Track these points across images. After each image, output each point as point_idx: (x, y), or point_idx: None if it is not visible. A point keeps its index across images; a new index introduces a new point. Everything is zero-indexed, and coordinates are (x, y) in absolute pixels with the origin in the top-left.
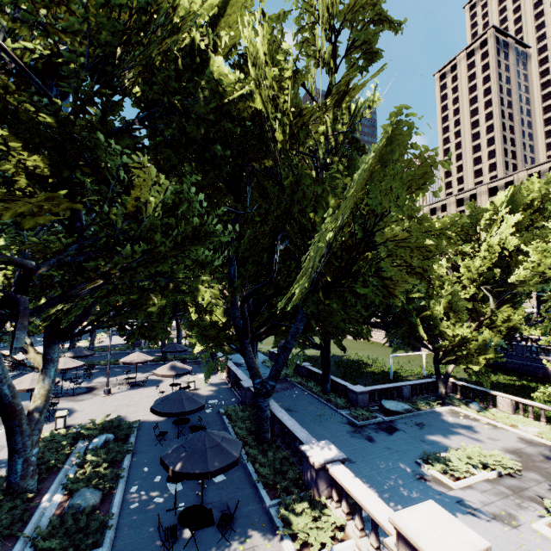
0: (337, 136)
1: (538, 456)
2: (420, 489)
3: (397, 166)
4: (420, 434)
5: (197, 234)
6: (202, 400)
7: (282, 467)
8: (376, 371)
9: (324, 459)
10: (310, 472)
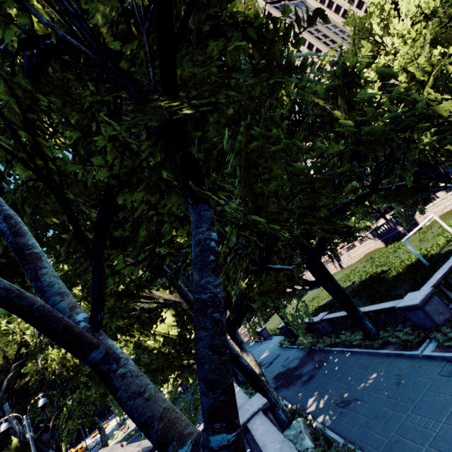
0: None
1: None
2: None
3: None
4: None
5: None
6: None
7: None
8: (401, 270)
9: None
10: None
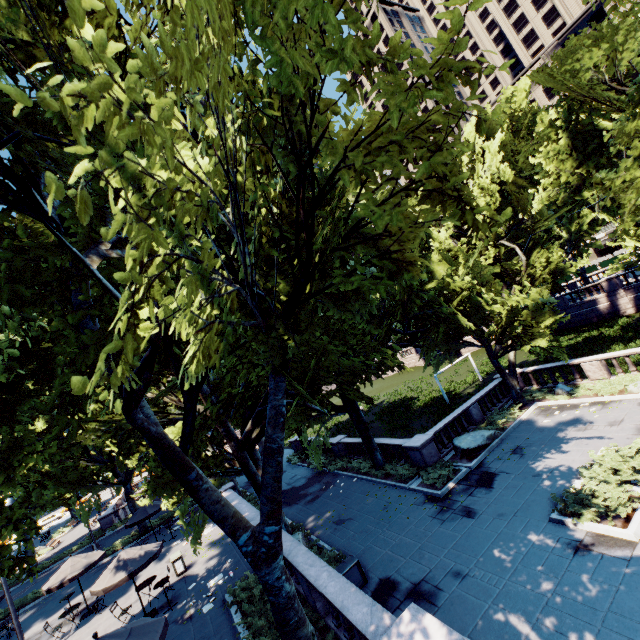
0: None
1: None
2: (591, 574)
3: None
4: (526, 465)
5: None
6: (154, 634)
7: None
8: (427, 402)
9: None
10: None
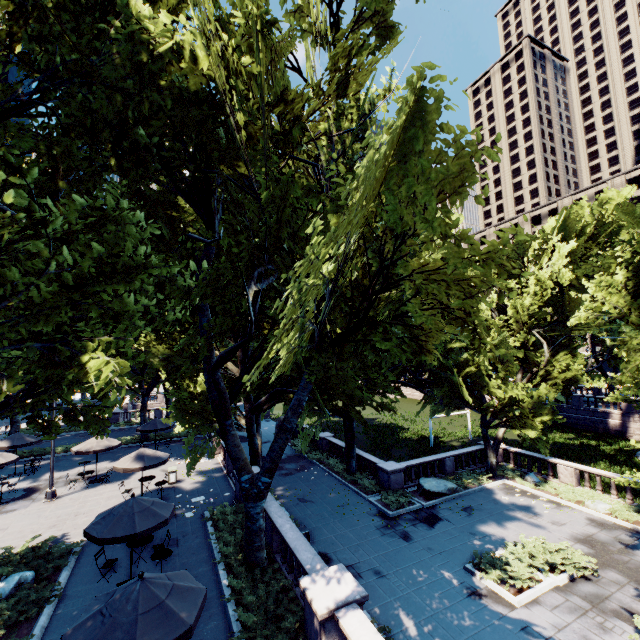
0: (344, 137)
1: (614, 545)
2: (472, 612)
3: (420, 161)
4: (469, 523)
5: (115, 270)
6: (167, 511)
7: (278, 609)
8: (414, 437)
9: (332, 602)
10: (314, 621)
